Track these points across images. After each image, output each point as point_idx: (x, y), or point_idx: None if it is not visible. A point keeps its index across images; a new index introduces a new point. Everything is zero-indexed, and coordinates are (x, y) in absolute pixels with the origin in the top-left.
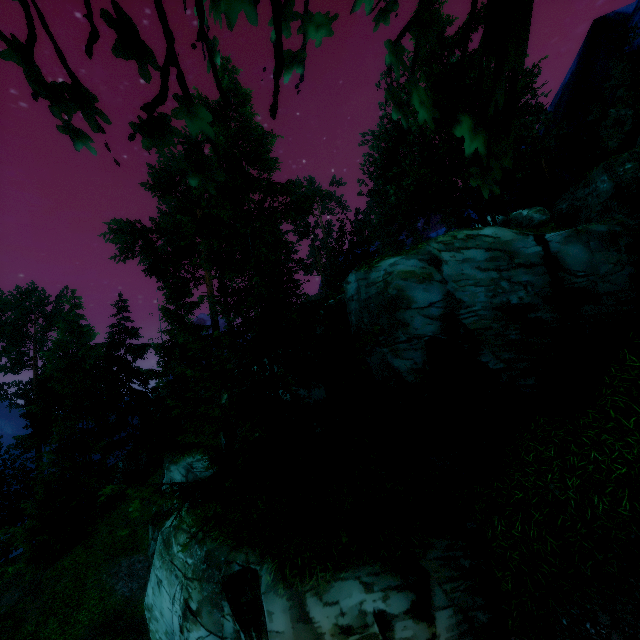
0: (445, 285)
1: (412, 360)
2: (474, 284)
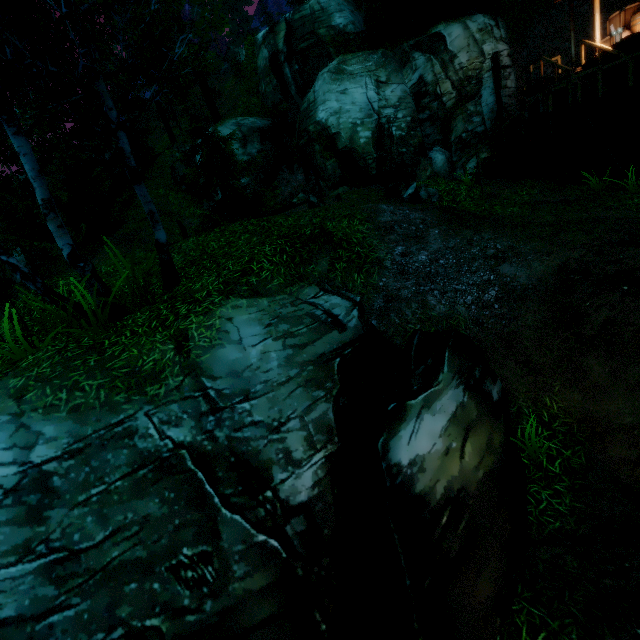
0: None
1: None
2: None
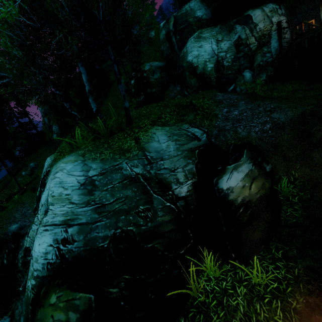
0: None
1: None
2: None
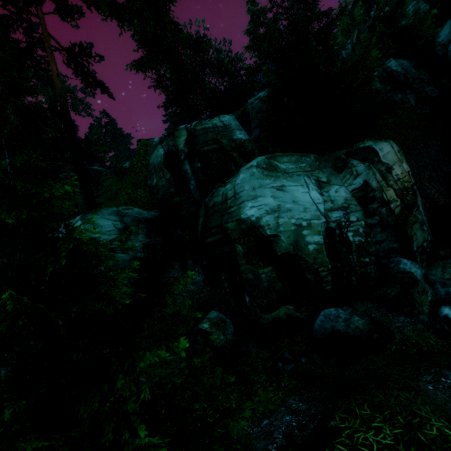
0: None
1: None
2: None
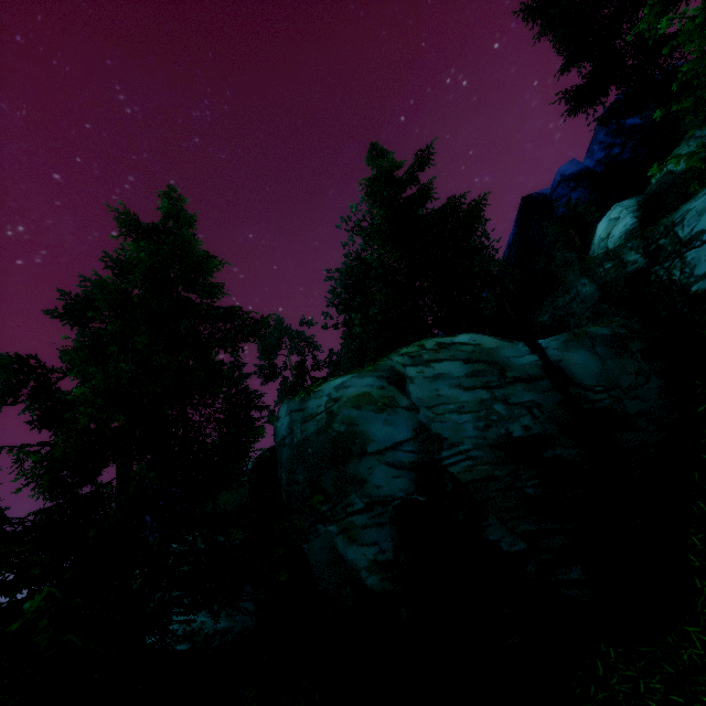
0: (416, 413)
1: (376, 545)
2: (457, 410)
